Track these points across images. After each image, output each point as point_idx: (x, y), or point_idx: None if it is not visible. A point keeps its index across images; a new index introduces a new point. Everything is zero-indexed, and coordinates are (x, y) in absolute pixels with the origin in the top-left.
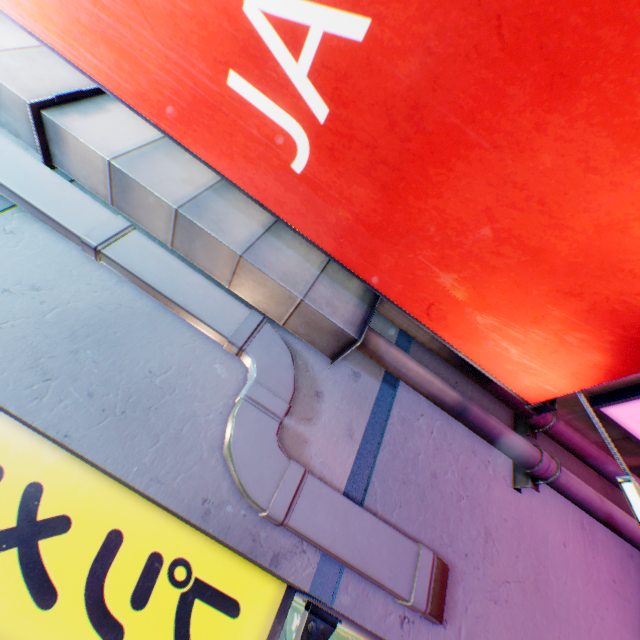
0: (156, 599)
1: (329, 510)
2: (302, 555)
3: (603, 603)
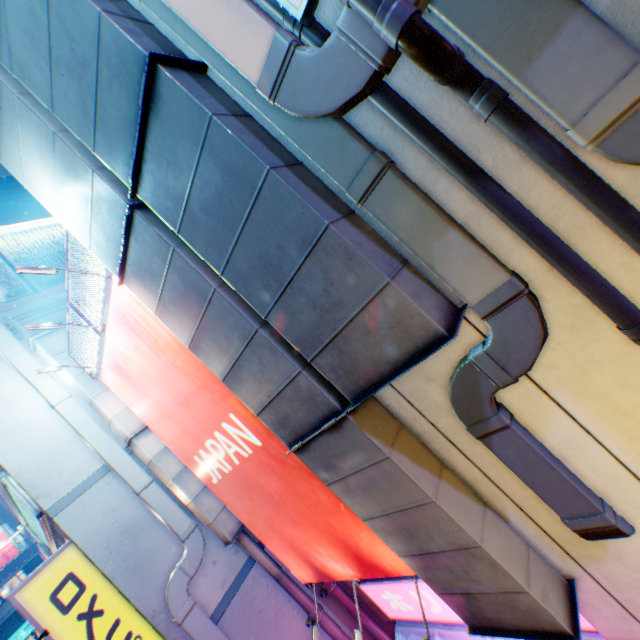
0: None
1: (200, 621)
2: (186, 639)
3: None
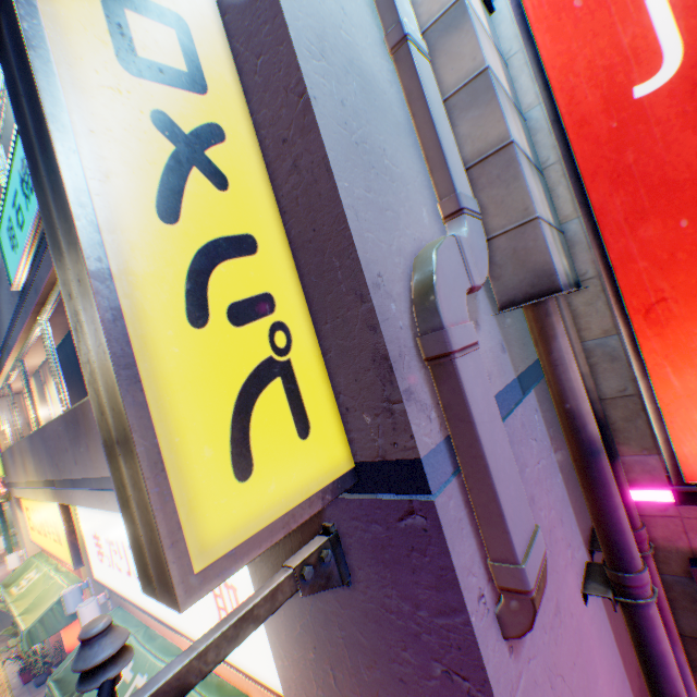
0: (248, 333)
1: (484, 396)
2: (427, 421)
3: None
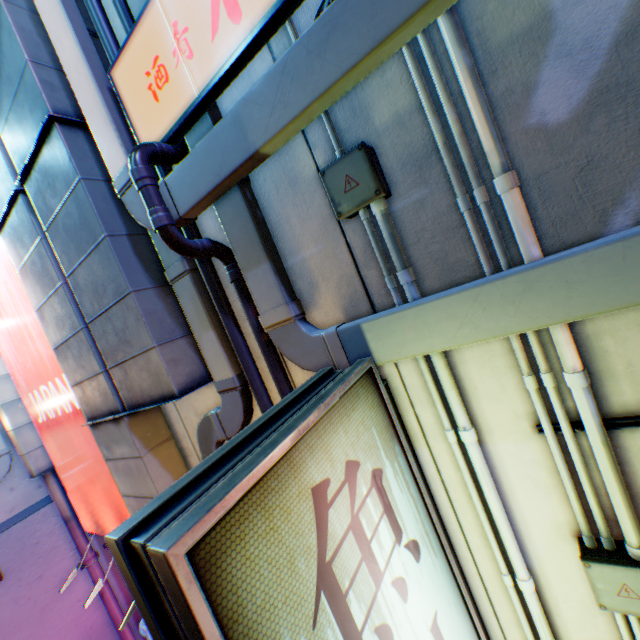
0: None
1: None
2: None
3: (75, 631)
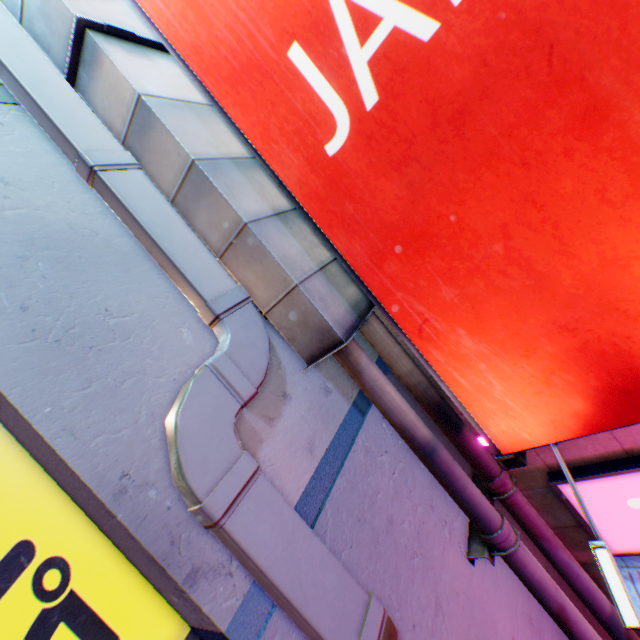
0: (3, 611)
1: (276, 522)
2: (227, 579)
3: None
